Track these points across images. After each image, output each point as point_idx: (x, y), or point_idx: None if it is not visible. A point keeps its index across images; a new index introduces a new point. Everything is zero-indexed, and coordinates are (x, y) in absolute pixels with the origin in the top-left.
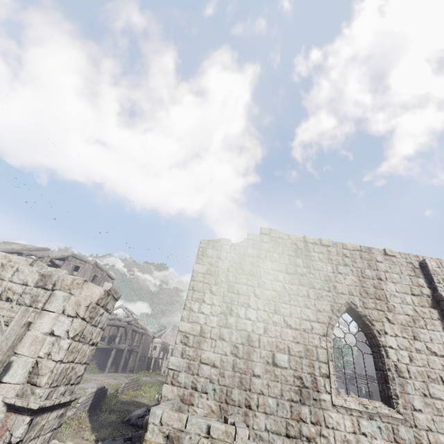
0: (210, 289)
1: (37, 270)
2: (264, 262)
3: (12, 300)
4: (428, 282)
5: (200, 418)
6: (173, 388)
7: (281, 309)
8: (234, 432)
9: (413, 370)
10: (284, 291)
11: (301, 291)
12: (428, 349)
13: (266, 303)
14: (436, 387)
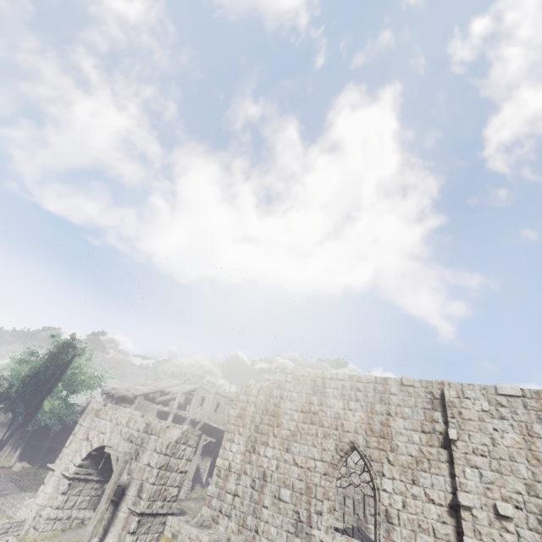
0: (238, 431)
1: (144, 421)
2: (284, 402)
3: (133, 441)
4: (446, 415)
5: (189, 526)
6: (208, 510)
7: (292, 447)
8: (200, 536)
9: (403, 516)
10: (296, 430)
11: (311, 429)
12: (426, 495)
13: (281, 442)
14: (425, 538)
